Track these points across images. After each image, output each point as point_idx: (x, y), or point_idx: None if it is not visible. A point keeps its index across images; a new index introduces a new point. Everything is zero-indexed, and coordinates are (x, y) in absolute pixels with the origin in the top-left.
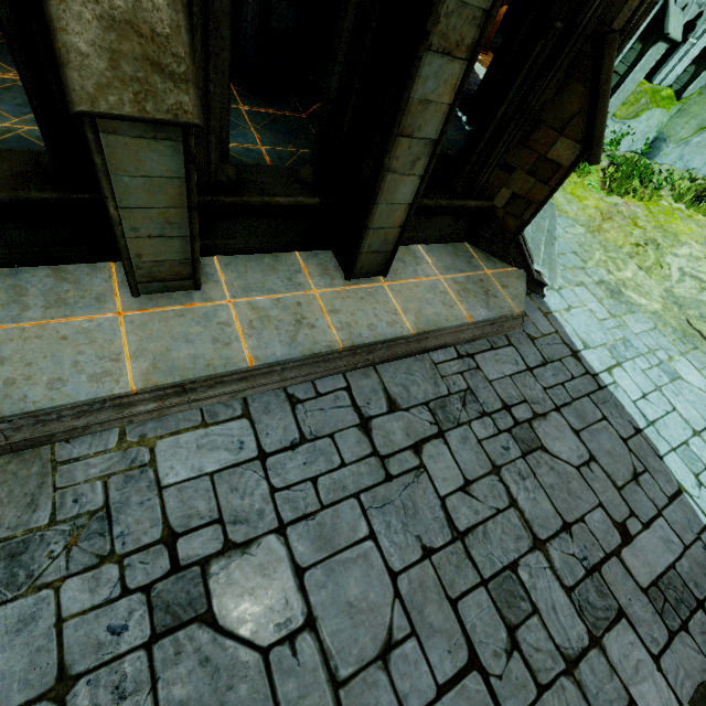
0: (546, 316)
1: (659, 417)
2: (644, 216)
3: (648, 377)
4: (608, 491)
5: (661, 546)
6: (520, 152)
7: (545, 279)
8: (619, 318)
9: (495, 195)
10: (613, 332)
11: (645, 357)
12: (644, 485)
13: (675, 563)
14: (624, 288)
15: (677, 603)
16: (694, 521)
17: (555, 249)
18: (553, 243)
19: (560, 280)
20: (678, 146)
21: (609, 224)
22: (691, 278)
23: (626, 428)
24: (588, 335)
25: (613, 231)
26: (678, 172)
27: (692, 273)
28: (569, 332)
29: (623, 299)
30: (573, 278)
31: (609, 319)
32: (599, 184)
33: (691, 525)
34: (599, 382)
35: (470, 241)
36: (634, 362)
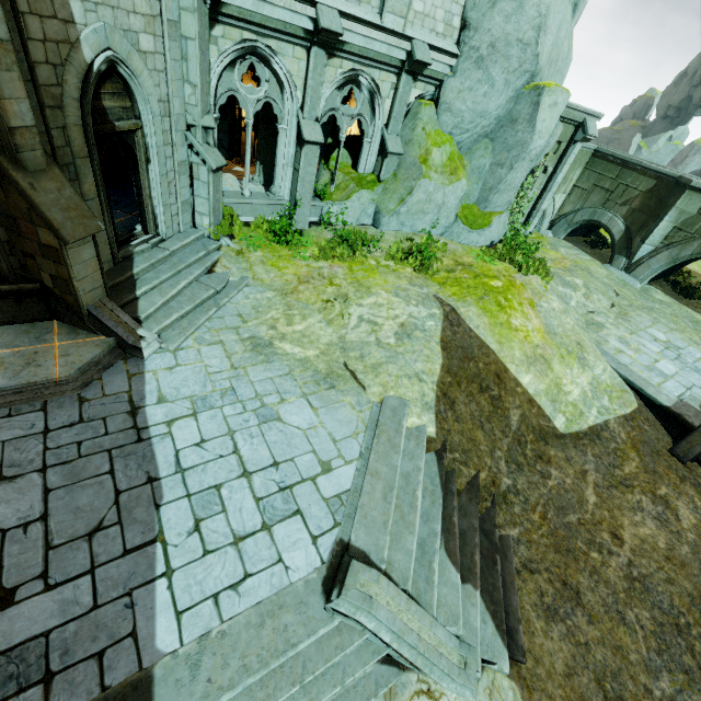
0: (132, 377)
1: (201, 463)
2: (343, 275)
3: (226, 423)
4: (28, 552)
5: (52, 610)
6: (26, 242)
7: (143, 343)
8: (242, 369)
9: (42, 278)
10: (219, 383)
11: (243, 404)
12: (98, 540)
13: (56, 628)
14: (280, 340)
15: (6, 681)
16: (142, 574)
17: (206, 315)
18: (210, 309)
19: (190, 342)
20: (392, 215)
21: (305, 286)
22: (367, 323)
23: (134, 479)
24: (176, 390)
25: (308, 291)
26: (403, 236)
27: (370, 318)
28: (150, 389)
29: (268, 351)
30: (211, 338)
31: (225, 371)
32: (313, 254)
33: (131, 580)
34: (143, 435)
35: (58, 318)
36: (221, 410)
